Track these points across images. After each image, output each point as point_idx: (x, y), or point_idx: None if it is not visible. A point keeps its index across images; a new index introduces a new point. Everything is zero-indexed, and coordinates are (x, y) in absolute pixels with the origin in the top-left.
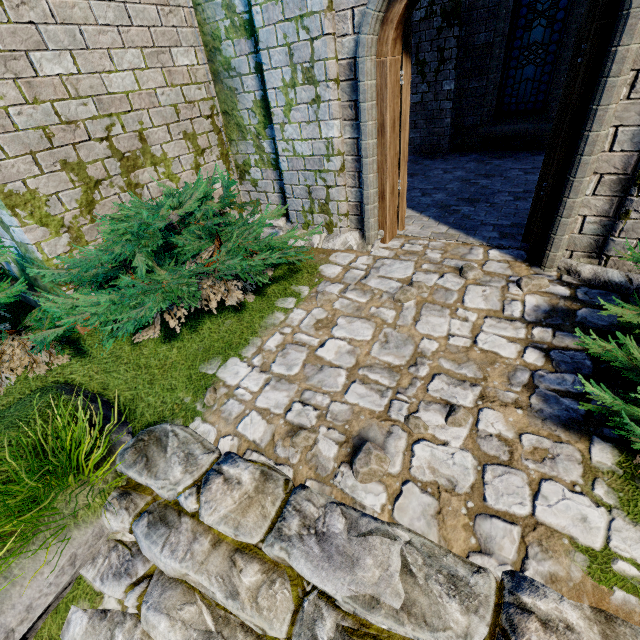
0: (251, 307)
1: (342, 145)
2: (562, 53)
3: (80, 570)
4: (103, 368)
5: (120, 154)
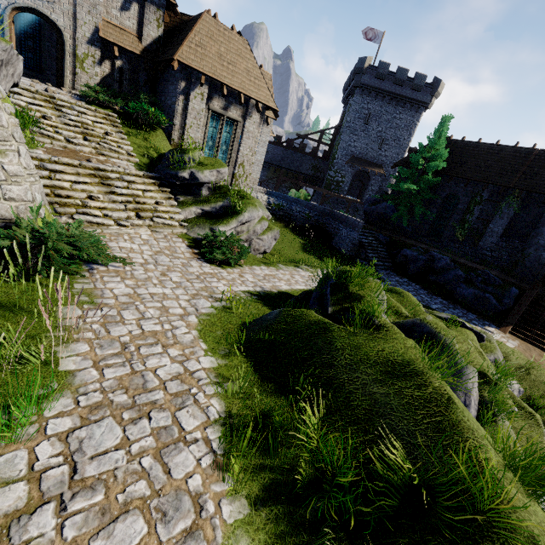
0: None
1: None
2: (44, 54)
3: None
4: None
5: None
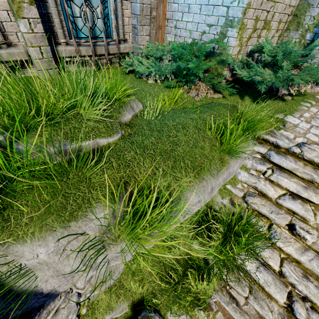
0: (289, 101)
1: None
2: None
3: None
4: (233, 104)
5: (265, 20)
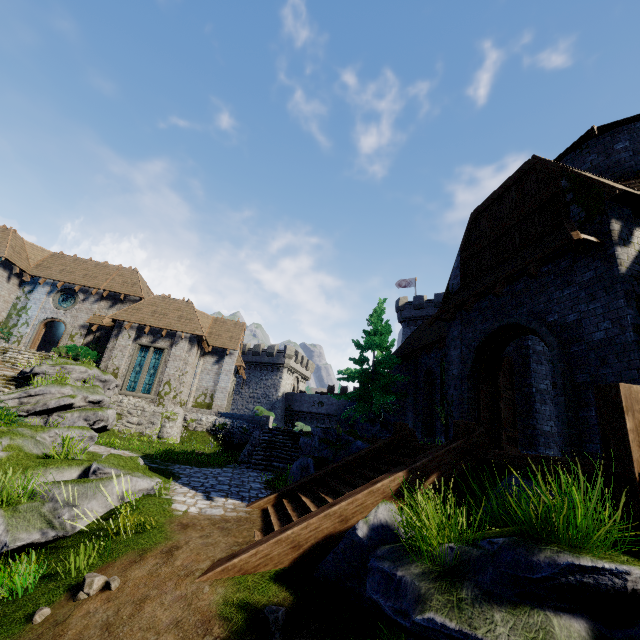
0: None
1: (29, 333)
2: None
3: None
4: None
5: None
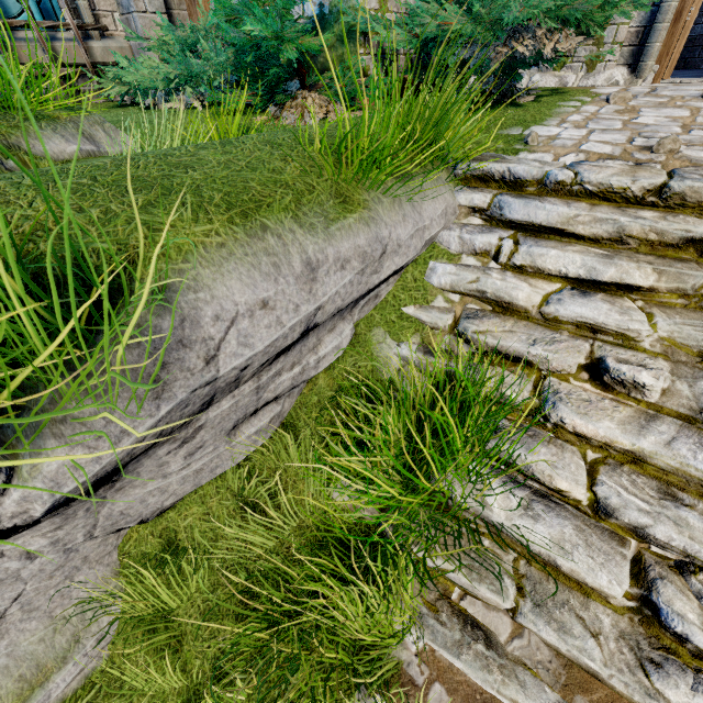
0: (531, 105)
1: None
2: None
3: (440, 232)
4: None
5: None
